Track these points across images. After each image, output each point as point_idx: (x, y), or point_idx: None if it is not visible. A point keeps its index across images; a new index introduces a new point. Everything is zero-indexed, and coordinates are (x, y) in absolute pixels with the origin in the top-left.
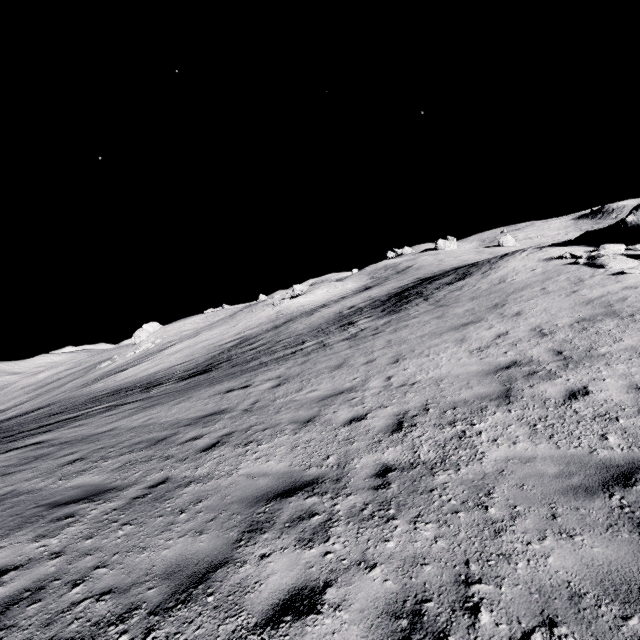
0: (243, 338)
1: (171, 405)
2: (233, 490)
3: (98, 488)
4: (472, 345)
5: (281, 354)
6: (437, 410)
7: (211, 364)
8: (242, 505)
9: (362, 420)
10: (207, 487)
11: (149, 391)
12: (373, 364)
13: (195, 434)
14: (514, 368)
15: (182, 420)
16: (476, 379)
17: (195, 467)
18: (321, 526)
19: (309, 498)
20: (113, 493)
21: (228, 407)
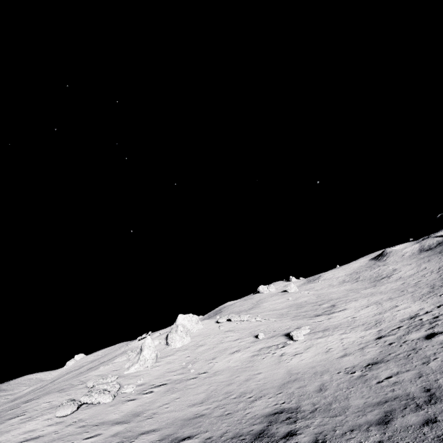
0: None
1: None
2: None
3: None
4: None
5: None
6: None
7: None
8: None
9: None
10: None
11: None
12: None
13: None
14: None
15: None
16: None
17: None
18: None
19: None
20: None
21: None
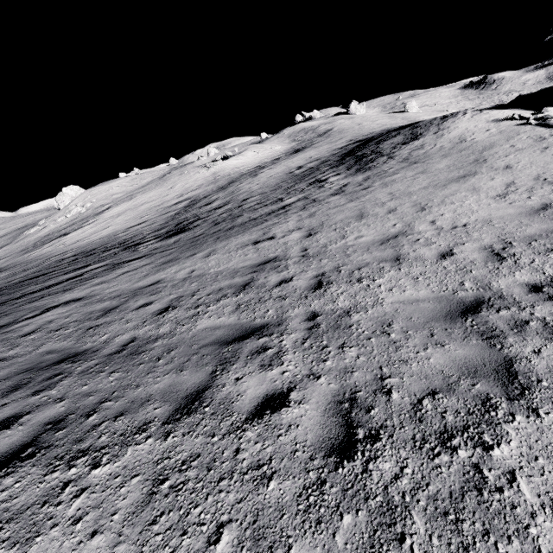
0: (191, 199)
1: (201, 258)
2: (408, 314)
3: (246, 326)
4: (489, 193)
5: (267, 210)
6: (520, 243)
7: (181, 223)
8: (441, 323)
9: (454, 255)
10: (375, 314)
11: (136, 250)
12: (399, 213)
13: (279, 278)
14: (551, 209)
15: (238, 269)
16: (525, 219)
17: (331, 302)
18: (548, 328)
19: (500, 312)
20: (276, 328)
21: (277, 255)
